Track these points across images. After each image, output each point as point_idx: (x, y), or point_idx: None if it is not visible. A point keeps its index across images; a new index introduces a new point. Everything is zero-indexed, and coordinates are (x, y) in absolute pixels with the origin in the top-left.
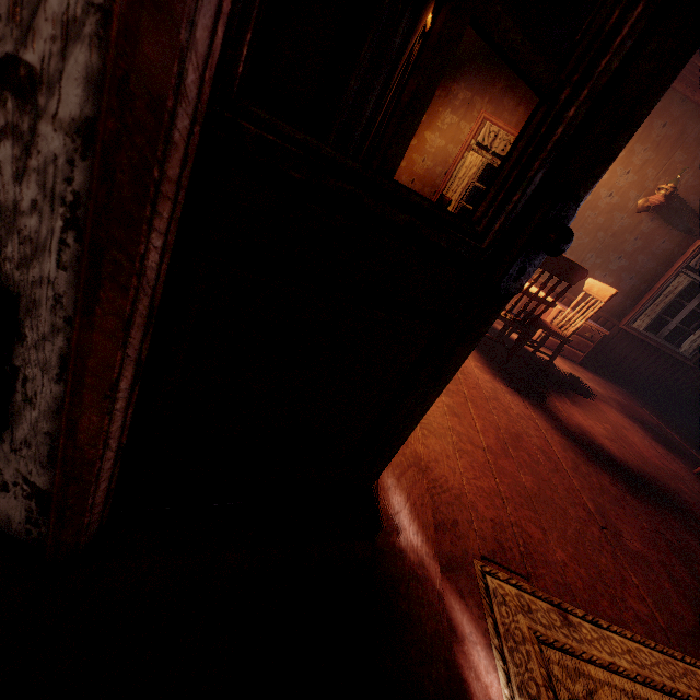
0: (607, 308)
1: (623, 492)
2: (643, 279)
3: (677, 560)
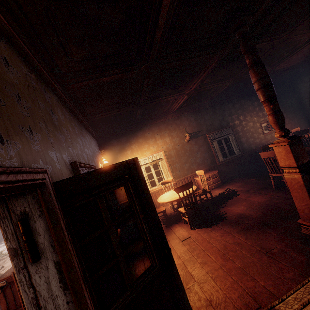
0: (210, 164)
1: (262, 229)
2: (208, 151)
3: (289, 238)
